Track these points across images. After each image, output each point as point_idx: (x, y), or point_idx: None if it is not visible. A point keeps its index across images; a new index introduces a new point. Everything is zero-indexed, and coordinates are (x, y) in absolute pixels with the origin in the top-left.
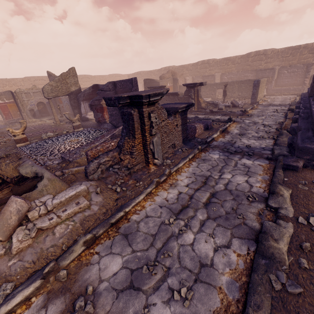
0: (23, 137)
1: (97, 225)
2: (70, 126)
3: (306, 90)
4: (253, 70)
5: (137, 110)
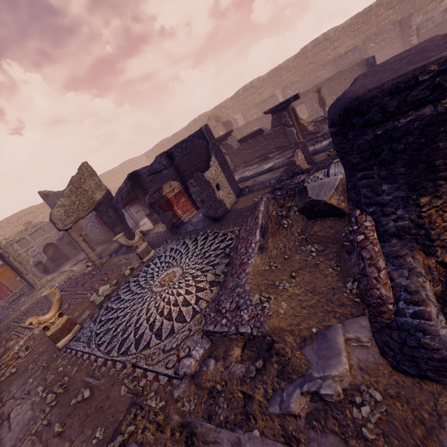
0: (63, 322)
1: None
2: (126, 257)
3: None
4: (325, 63)
5: None
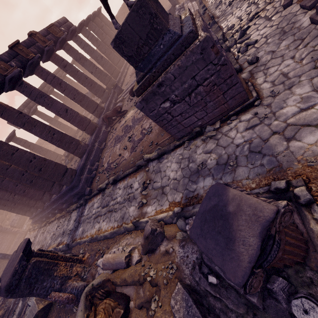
0: None
1: (121, 233)
2: None
3: (24, 229)
4: None
5: (33, 258)
